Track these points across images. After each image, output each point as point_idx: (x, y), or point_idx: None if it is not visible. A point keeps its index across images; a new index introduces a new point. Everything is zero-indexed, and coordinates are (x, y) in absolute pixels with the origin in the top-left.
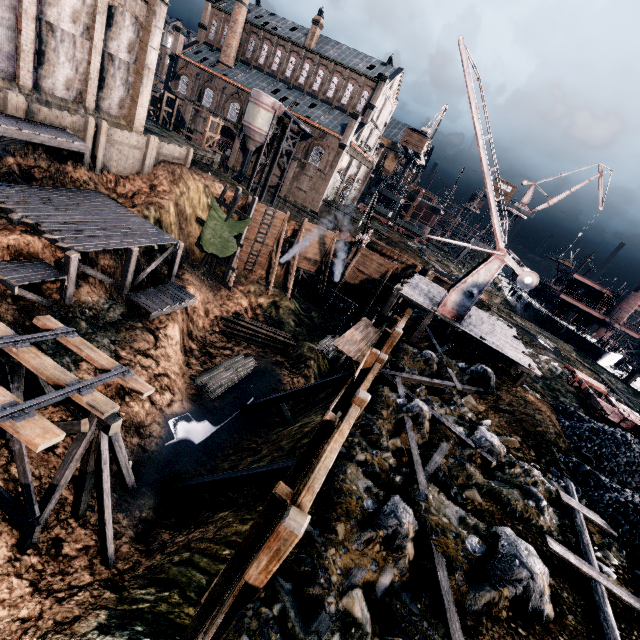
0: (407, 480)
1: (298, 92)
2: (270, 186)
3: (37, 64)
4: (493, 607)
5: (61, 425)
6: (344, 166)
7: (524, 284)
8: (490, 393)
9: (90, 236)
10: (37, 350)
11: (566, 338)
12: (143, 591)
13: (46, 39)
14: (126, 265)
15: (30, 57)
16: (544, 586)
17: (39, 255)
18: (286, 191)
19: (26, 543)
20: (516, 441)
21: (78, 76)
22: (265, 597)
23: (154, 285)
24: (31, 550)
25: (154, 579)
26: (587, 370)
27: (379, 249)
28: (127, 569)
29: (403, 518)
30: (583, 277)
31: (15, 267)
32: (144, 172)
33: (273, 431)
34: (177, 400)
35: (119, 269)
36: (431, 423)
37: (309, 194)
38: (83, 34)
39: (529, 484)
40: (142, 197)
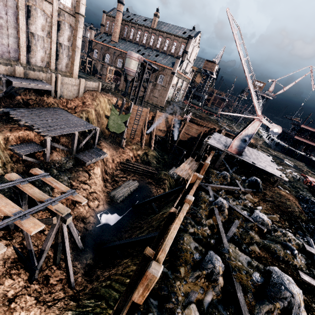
0: (217, 241)
1: (149, 50)
2: (139, 96)
3: (28, 52)
4: (271, 314)
5: (44, 220)
6: (175, 83)
7: (273, 132)
8: (260, 192)
9: (55, 129)
10: (31, 185)
11: (300, 159)
12: (88, 301)
13: (31, 40)
14: (73, 141)
15: (24, 49)
16: (300, 301)
17: (33, 140)
18: (147, 98)
19: (32, 278)
20: (277, 217)
21: (46, 55)
22: (143, 309)
23: (87, 149)
24: (35, 282)
25: (93, 295)
26: (314, 175)
27: (196, 122)
28: (81, 290)
29: (216, 263)
30: (307, 126)
31: (22, 146)
32: (79, 96)
33: (149, 217)
34: (101, 204)
35: (70, 143)
36: (228, 210)
37: (159, 98)
38: (47, 35)
39: (286, 241)
40: (79, 108)
